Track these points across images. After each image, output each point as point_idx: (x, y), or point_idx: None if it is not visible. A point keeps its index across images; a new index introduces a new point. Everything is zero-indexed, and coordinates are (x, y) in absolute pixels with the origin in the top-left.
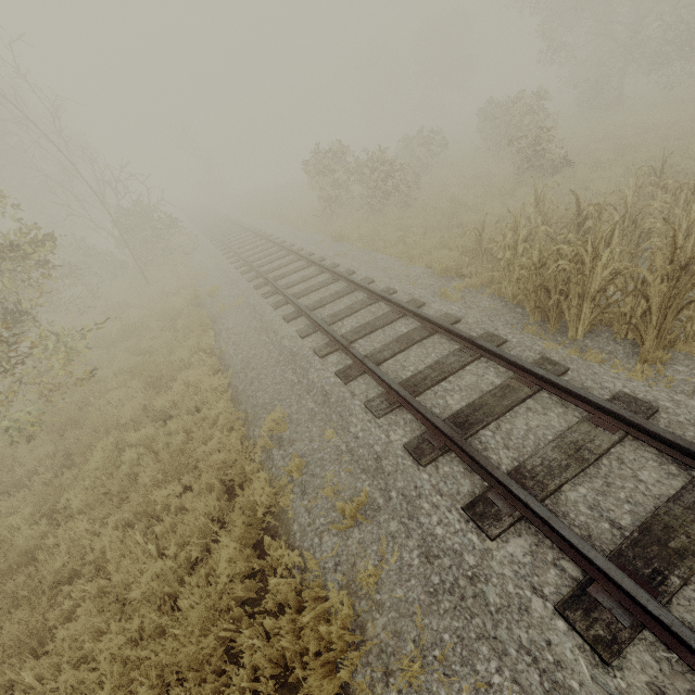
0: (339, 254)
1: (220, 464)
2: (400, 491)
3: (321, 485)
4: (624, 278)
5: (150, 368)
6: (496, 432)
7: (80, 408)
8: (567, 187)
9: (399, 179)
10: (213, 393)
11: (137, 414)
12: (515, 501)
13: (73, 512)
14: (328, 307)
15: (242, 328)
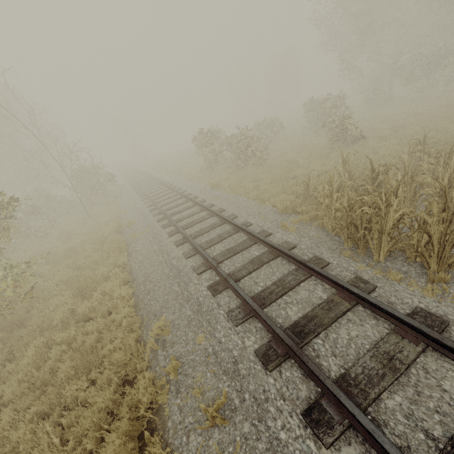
0: (215, 197)
1: (118, 363)
2: (251, 393)
3: (192, 385)
4: (410, 219)
5: (79, 281)
6: (325, 341)
7: (29, 310)
8: (363, 152)
9: (254, 148)
10: (121, 300)
11: (66, 317)
12: (343, 409)
13: (5, 401)
14: (205, 236)
15: (146, 250)
